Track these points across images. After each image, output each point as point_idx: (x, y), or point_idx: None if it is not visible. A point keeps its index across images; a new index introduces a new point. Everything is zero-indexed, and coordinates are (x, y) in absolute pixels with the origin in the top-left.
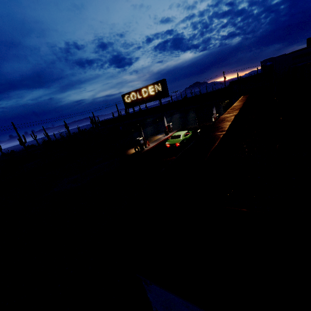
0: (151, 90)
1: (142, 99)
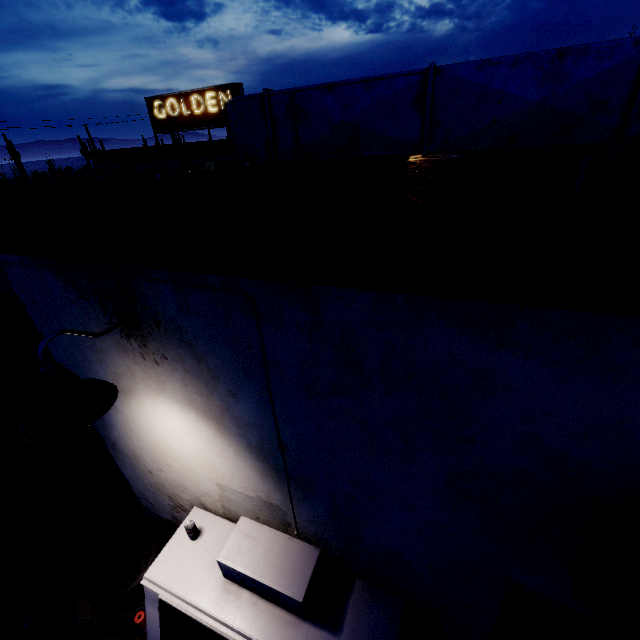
0: (212, 102)
1: (191, 119)
